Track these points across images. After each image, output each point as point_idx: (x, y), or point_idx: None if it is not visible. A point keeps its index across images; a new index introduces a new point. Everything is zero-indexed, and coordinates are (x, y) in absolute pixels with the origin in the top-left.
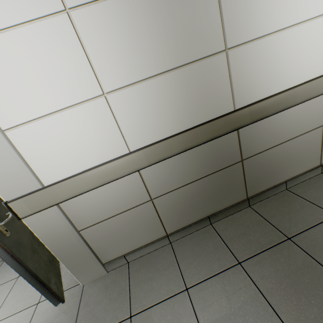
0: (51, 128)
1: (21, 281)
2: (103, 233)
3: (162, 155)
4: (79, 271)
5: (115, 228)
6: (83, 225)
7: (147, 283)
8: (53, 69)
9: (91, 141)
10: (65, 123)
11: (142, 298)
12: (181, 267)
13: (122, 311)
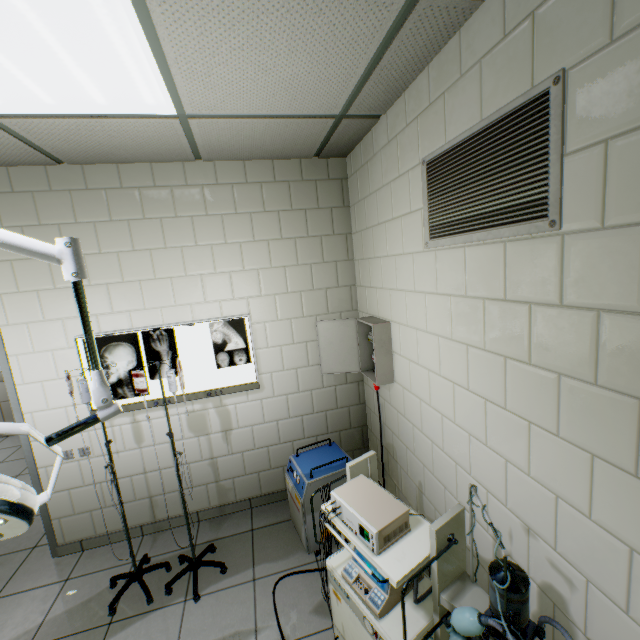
0: None
1: None
2: None
3: None
4: None
5: None
6: None
7: None
8: None
9: None
10: None
11: None
12: None
13: None
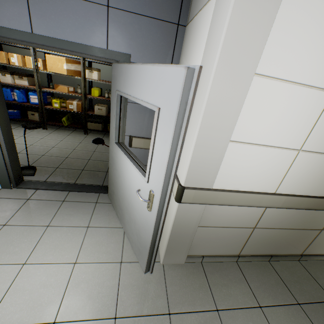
0: (253, 154)
1: (93, 233)
2: (206, 235)
3: (293, 205)
4: (170, 254)
5: (217, 235)
6: (202, 224)
7: (224, 288)
8: (292, 120)
9: (264, 173)
10: (262, 155)
11: (223, 298)
12: (251, 287)
13: (208, 302)
